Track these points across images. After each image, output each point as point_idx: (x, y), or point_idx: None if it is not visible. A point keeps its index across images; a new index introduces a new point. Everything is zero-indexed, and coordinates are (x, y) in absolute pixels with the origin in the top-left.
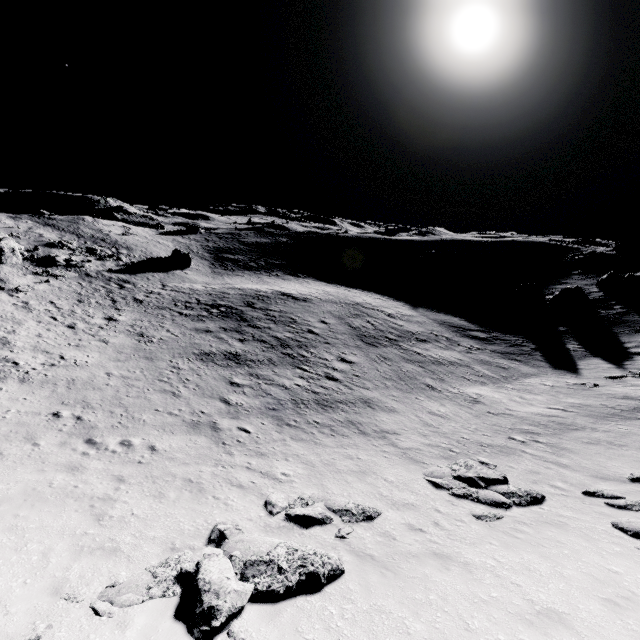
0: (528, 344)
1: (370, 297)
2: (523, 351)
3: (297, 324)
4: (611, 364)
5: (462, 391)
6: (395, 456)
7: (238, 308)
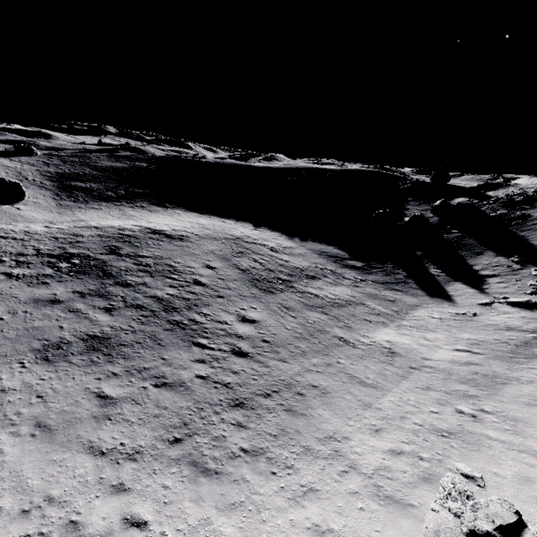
0: (399, 271)
1: (247, 228)
2: (399, 279)
3: (179, 273)
4: (474, 289)
5: (373, 340)
6: (372, 501)
7: (98, 257)
